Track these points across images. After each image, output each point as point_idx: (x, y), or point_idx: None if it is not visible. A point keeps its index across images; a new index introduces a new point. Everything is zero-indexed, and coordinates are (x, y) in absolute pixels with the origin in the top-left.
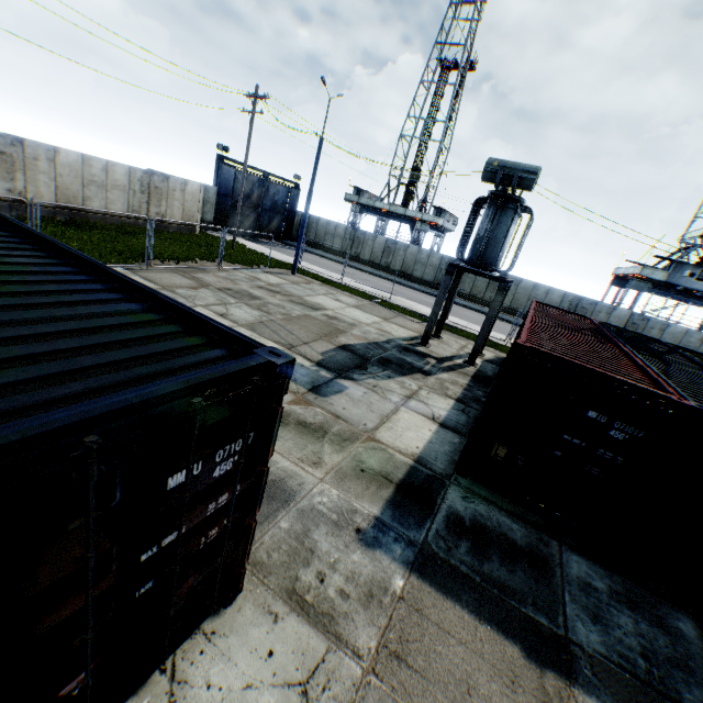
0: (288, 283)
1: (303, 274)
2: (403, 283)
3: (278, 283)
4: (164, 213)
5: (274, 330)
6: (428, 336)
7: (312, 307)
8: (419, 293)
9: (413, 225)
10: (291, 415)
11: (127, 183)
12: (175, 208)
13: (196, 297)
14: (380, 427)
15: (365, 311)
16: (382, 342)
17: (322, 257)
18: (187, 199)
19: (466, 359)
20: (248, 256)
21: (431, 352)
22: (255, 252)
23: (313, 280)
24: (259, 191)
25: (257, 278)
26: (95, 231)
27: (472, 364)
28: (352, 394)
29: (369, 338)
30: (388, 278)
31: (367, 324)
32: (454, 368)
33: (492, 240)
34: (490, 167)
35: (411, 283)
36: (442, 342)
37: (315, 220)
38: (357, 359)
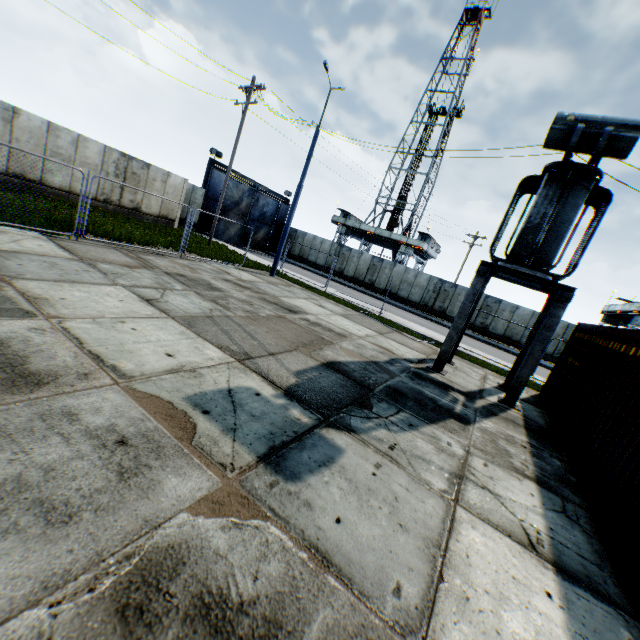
0: (263, 282)
1: (283, 277)
2: (388, 301)
3: (251, 280)
4: (139, 202)
5: (225, 329)
6: (445, 359)
7: (289, 308)
8: (406, 312)
9: (395, 251)
10: (186, 565)
11: (100, 163)
12: (153, 198)
13: (124, 275)
14: (438, 599)
15: (354, 321)
16: (384, 362)
17: (305, 269)
18: (168, 191)
19: (499, 397)
20: (224, 253)
21: (450, 381)
22: (233, 251)
23: (294, 284)
24: (249, 200)
25: (227, 272)
26: (38, 199)
27: (512, 404)
28: (352, 470)
29: (366, 355)
30: (372, 295)
31: (359, 336)
32: (493, 411)
33: (553, 228)
34: (561, 122)
35: (396, 302)
36: (456, 368)
37: (302, 234)
38: (353, 387)
